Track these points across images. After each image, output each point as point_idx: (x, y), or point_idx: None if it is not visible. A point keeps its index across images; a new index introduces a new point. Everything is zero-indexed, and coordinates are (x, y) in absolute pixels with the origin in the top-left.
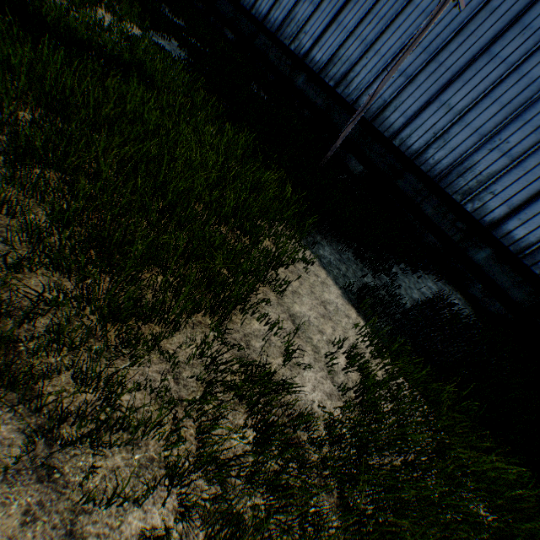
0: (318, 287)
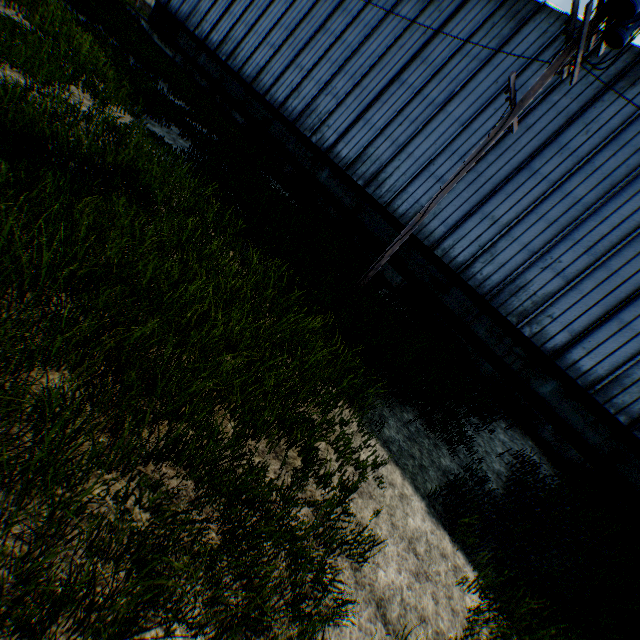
0: (398, 509)
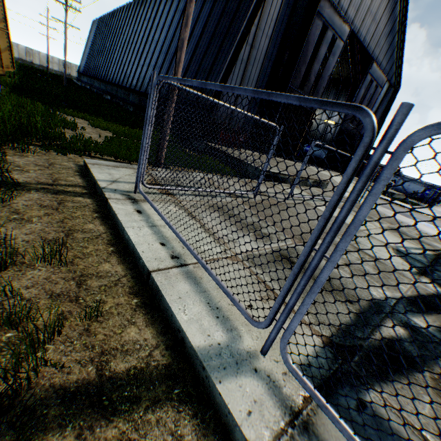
0: None
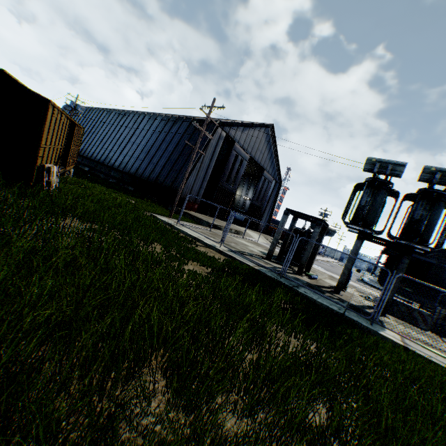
0: None
